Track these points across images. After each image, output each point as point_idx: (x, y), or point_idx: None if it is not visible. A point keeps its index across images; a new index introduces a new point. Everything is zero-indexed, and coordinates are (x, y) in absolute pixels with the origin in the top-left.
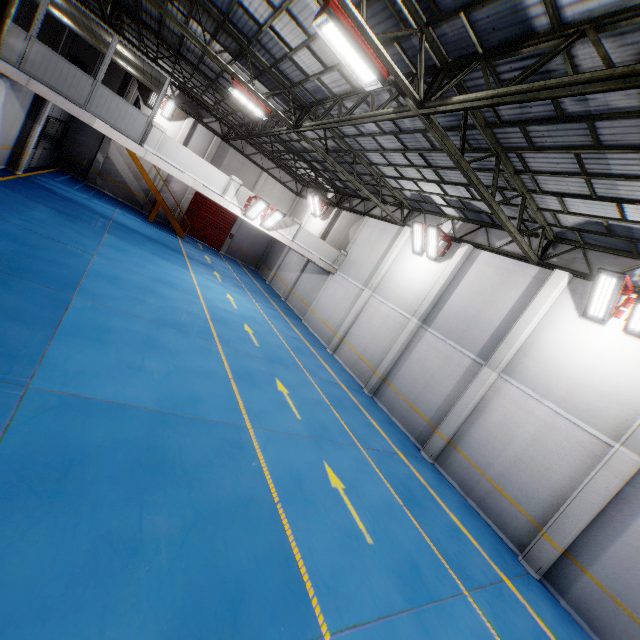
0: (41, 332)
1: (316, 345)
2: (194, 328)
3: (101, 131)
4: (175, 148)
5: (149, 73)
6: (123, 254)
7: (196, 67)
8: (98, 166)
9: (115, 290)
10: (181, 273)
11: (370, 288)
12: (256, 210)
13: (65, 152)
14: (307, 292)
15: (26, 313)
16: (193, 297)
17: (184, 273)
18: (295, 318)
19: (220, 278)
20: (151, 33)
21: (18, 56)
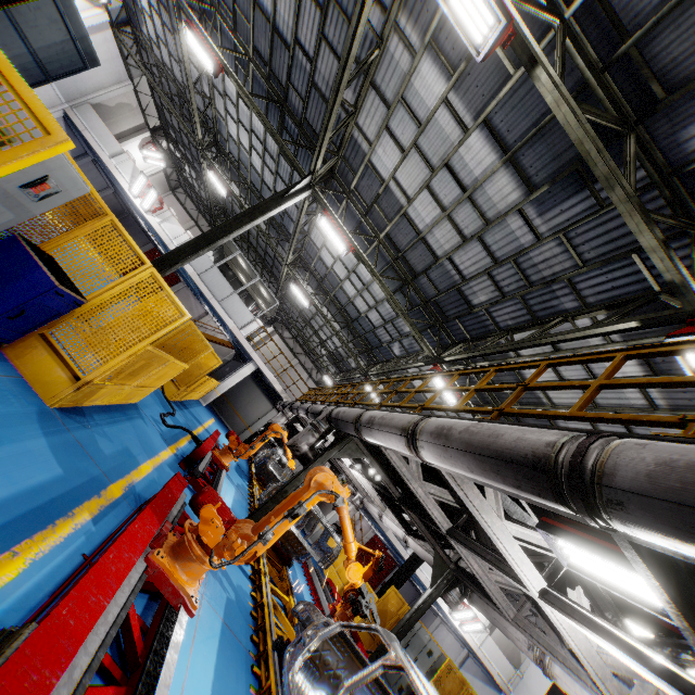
0: None
1: None
2: None
3: (388, 536)
4: None
5: None
6: None
7: None
8: None
9: None
10: None
11: None
12: (462, 614)
13: None
14: None
15: None
16: None
17: None
18: None
19: None
20: None
21: None
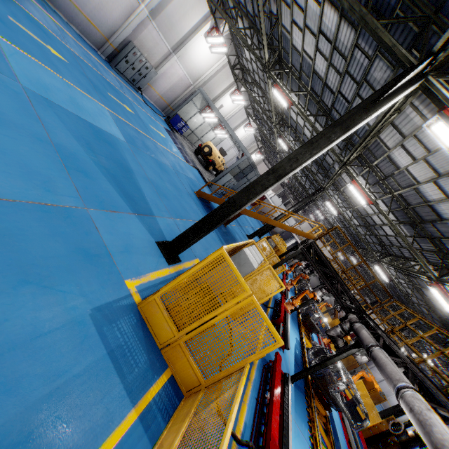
0: None
1: None
2: None
3: None
4: None
5: None
6: None
7: None
8: None
9: None
10: None
11: None
12: None
13: None
14: (386, 390)
15: None
16: None
17: None
18: None
19: None
20: None
21: None
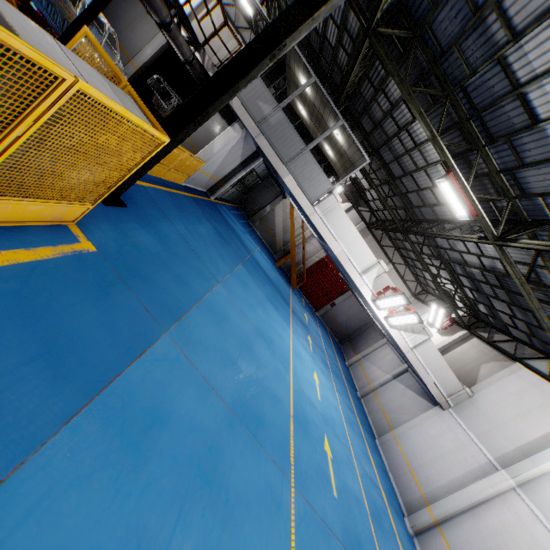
0: (61, 401)
1: (393, 503)
2: (272, 433)
3: (287, 184)
4: (340, 217)
5: (348, 156)
6: (244, 290)
7: (386, 164)
8: (263, 213)
9: (215, 335)
10: (282, 329)
11: (514, 476)
12: (390, 302)
13: (248, 197)
14: (394, 406)
15: (79, 349)
16: (284, 368)
17: (285, 329)
18: (369, 432)
19: (312, 345)
20: (361, 133)
21: (261, 117)
